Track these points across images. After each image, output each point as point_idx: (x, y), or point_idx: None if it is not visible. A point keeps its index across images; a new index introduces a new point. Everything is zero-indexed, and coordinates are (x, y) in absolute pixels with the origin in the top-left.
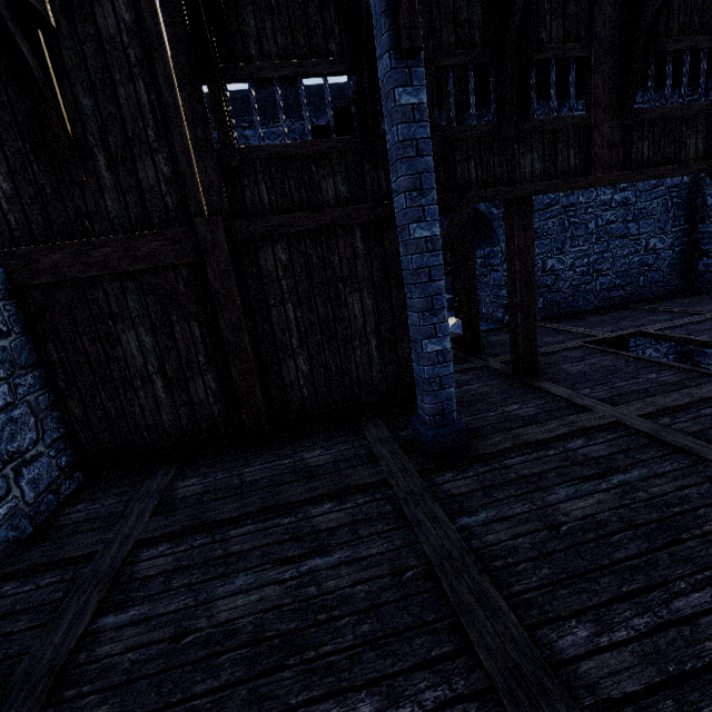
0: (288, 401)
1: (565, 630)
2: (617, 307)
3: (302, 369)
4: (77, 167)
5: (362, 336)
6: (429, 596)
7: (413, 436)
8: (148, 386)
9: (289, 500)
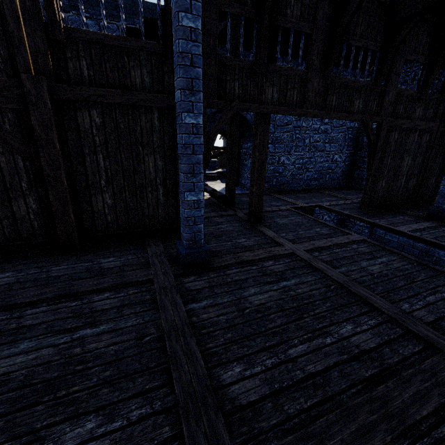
0: (96, 223)
1: (229, 368)
2: (313, 190)
3: (107, 202)
4: None
5: (153, 185)
6: (156, 352)
7: (177, 253)
8: None
9: (80, 290)
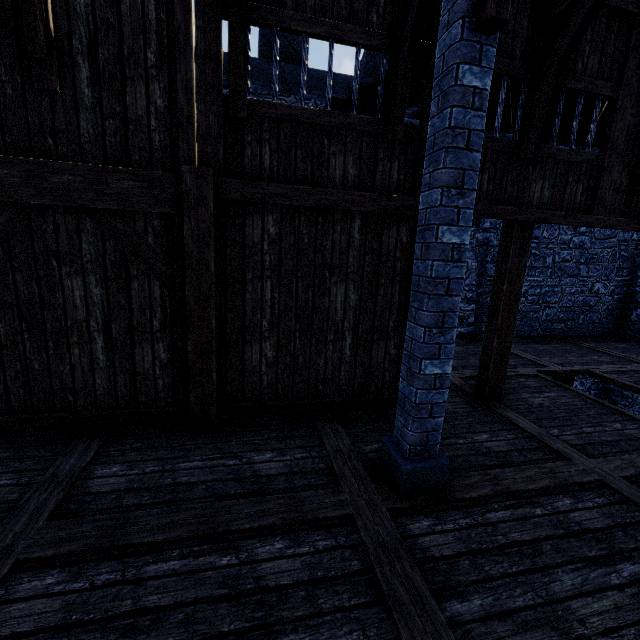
0: (244, 386)
1: None
2: (558, 339)
3: (266, 355)
4: (51, 72)
5: (338, 331)
6: None
7: (381, 458)
8: (86, 344)
9: (231, 526)
